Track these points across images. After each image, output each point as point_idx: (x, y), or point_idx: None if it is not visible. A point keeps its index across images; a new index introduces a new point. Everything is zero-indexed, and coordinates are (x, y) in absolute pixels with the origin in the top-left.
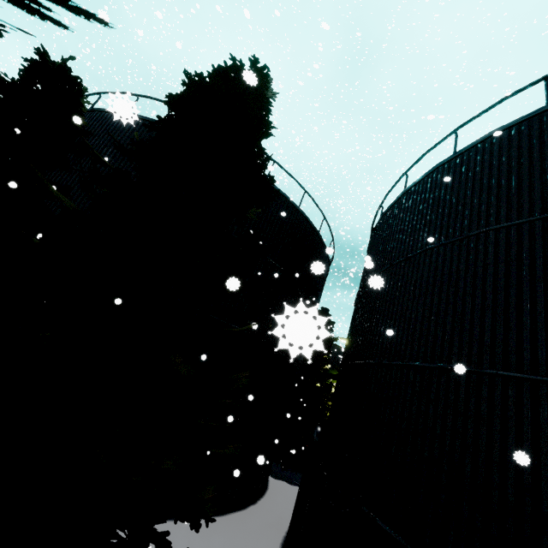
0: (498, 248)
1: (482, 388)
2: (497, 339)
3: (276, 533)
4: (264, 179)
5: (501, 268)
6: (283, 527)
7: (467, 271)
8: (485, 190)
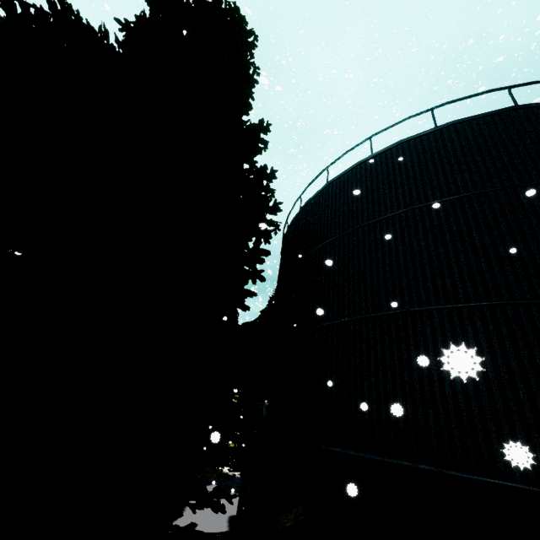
0: (424, 220)
1: (434, 320)
2: (437, 283)
3: (219, 529)
4: (259, 125)
5: (429, 234)
6: (222, 522)
7: (403, 238)
8: (405, 180)
